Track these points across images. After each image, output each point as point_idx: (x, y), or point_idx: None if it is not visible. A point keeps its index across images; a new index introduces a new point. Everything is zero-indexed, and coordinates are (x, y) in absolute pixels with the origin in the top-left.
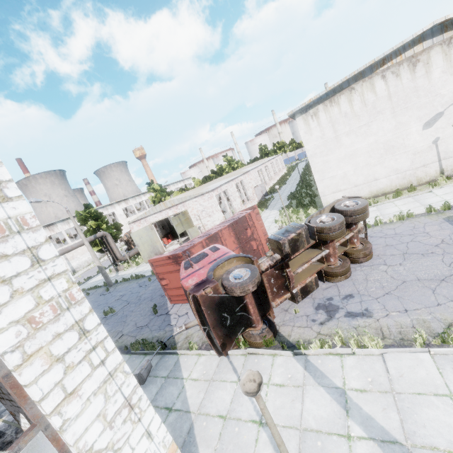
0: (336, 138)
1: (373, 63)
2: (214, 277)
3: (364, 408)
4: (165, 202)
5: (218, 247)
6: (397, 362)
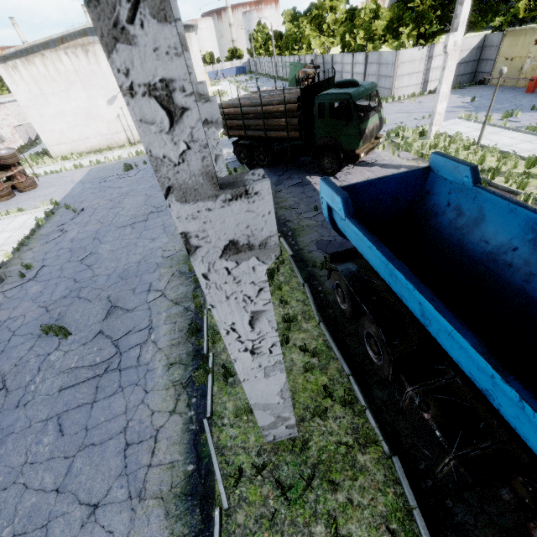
0: (44, 96)
1: (52, 39)
2: None
3: None
4: None
5: None
6: None
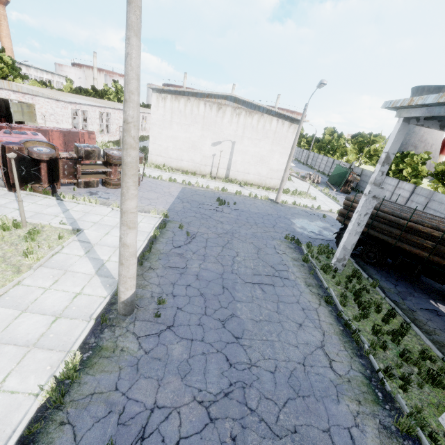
0: (171, 122)
1: (202, 92)
2: (24, 145)
3: (71, 213)
4: (11, 82)
5: (38, 134)
6: (99, 208)
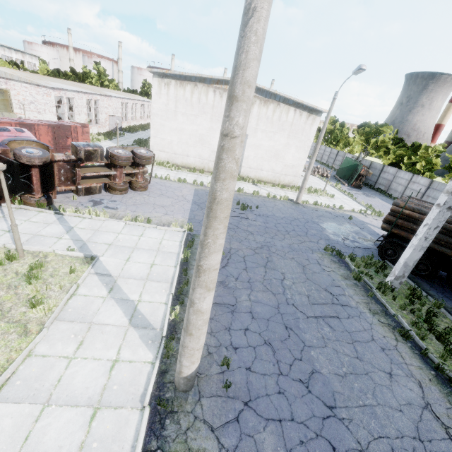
0: (175, 112)
1: (212, 78)
2: (8, 146)
3: (77, 233)
4: None
5: (24, 130)
6: (109, 223)
